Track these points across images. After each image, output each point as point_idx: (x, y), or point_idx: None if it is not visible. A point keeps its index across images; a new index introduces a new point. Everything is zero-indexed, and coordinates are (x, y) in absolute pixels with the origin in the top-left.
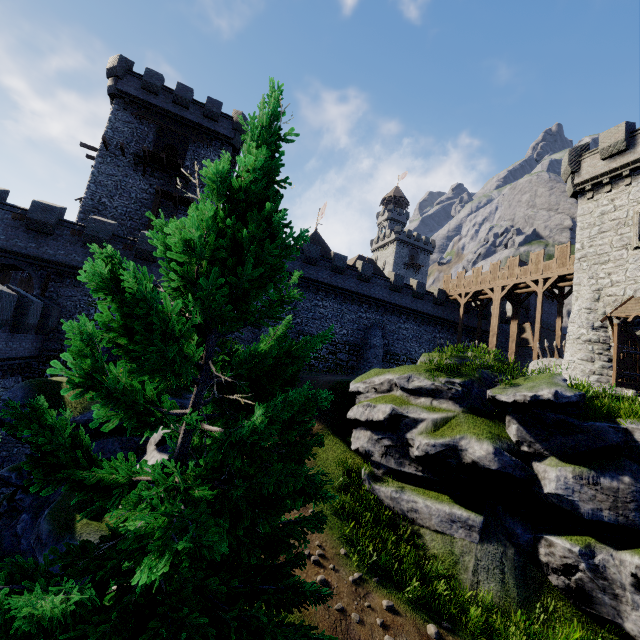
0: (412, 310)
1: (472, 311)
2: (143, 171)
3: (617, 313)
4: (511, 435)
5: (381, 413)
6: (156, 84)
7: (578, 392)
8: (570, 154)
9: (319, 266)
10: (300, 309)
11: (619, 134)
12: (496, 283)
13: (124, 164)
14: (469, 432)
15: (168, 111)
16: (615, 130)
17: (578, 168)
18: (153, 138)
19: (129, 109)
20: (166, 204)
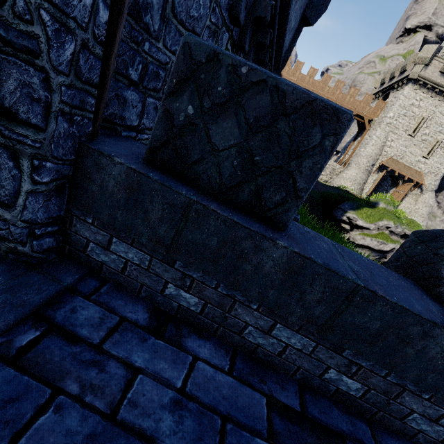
0: None
1: None
2: None
3: (386, 164)
4: None
5: (389, 248)
6: None
7: None
8: (436, 50)
9: None
10: None
11: None
12: (322, 93)
13: None
14: None
15: None
16: None
17: (429, 64)
18: None
19: None
20: None
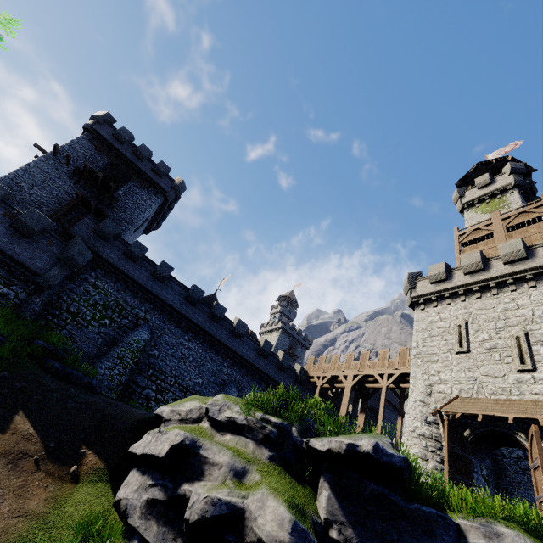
0: (273, 380)
1: (328, 400)
2: (77, 180)
3: (446, 408)
4: (320, 508)
5: (168, 442)
6: (125, 137)
7: (402, 455)
8: (409, 276)
9: (198, 308)
10: (163, 342)
11: (441, 268)
12: (350, 371)
13: (63, 170)
14: (267, 490)
15: (125, 155)
16: (438, 265)
17: (414, 286)
18: (102, 165)
19: (94, 142)
20: (82, 210)
